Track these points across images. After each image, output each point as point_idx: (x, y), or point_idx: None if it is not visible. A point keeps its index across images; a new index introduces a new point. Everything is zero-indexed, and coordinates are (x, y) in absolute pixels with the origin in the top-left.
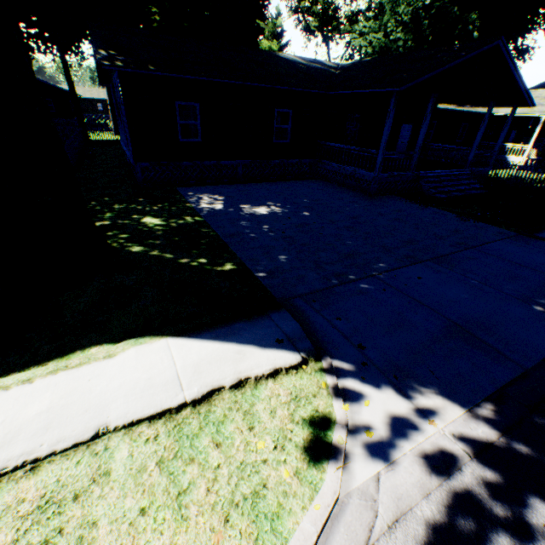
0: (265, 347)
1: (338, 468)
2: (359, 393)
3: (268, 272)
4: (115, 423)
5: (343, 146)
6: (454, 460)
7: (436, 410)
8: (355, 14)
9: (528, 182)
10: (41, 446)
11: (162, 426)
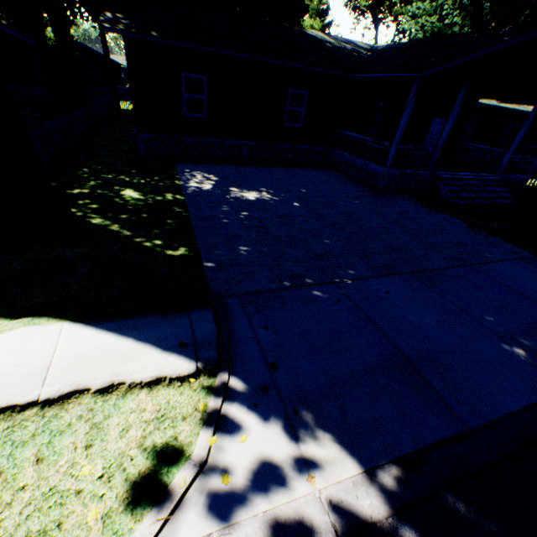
0: (163, 348)
1: (158, 520)
2: (241, 424)
3: (219, 264)
4: None
5: (357, 136)
6: (314, 536)
7: (325, 462)
8: None
9: None
10: None
11: None
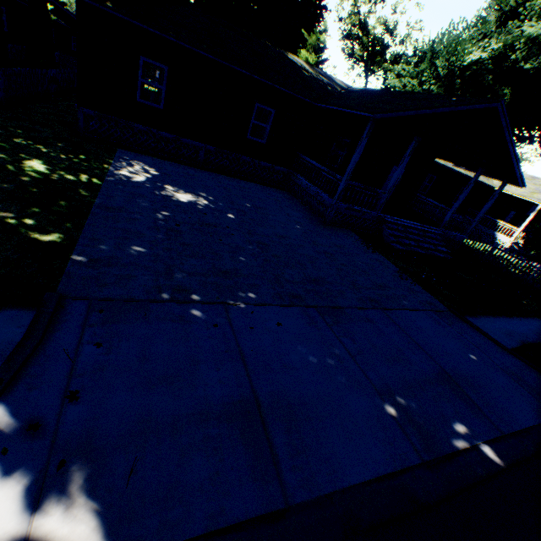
0: None
1: None
2: None
3: (92, 259)
4: None
5: (316, 164)
6: None
7: None
8: (400, 55)
9: (500, 263)
10: None
11: None
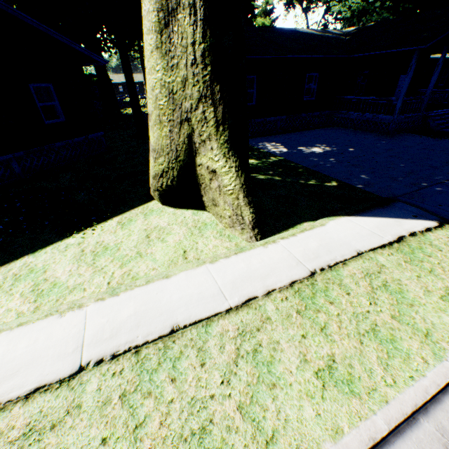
0: (408, 219)
1: None
2: None
3: (364, 185)
4: (362, 249)
5: (361, 98)
6: None
7: None
8: None
9: None
10: (336, 257)
11: (389, 250)
